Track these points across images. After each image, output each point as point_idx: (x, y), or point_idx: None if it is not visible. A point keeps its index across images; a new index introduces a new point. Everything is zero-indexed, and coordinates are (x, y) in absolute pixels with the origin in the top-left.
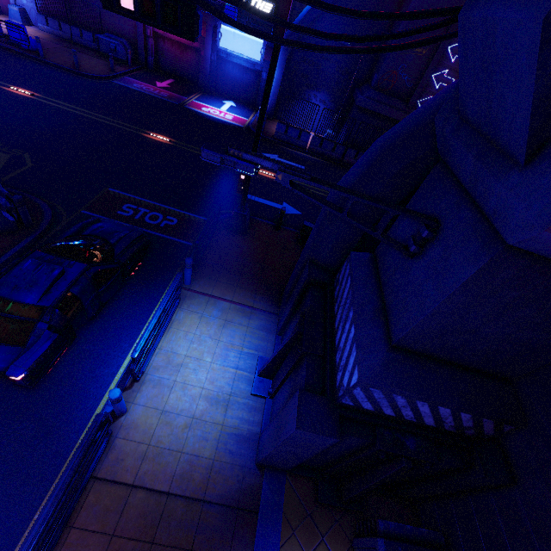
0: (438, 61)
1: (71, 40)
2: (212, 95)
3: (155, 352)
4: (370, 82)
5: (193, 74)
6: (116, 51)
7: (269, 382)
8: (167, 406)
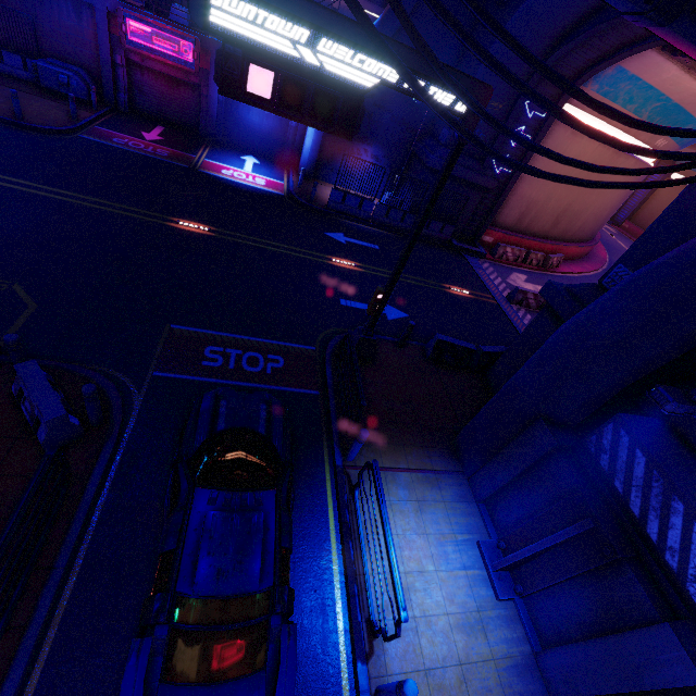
0: (516, 117)
1: None
2: (223, 148)
3: (370, 582)
4: (436, 136)
5: (189, 118)
6: (70, 85)
7: (508, 575)
8: (426, 661)
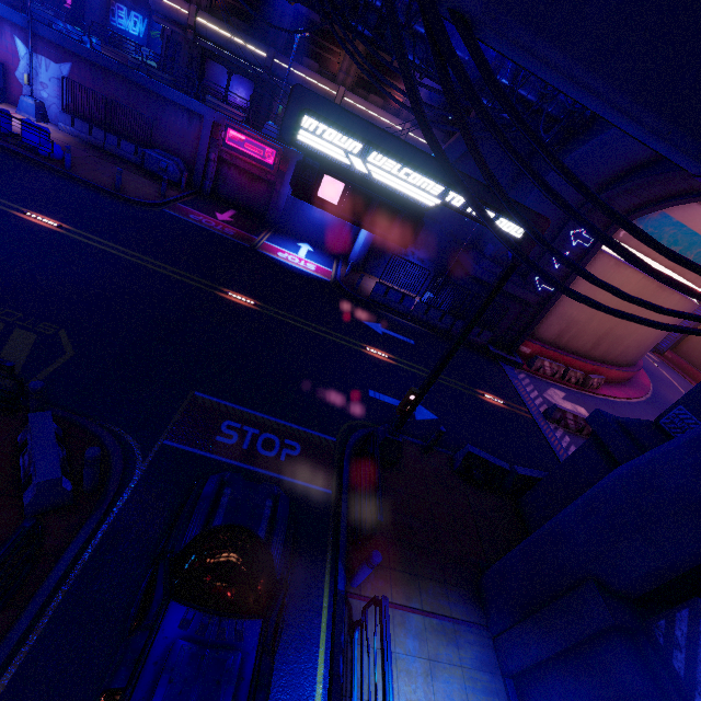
0: (560, 243)
1: (101, 148)
2: (283, 234)
3: None
4: (481, 250)
5: (259, 207)
6: (167, 170)
7: None
8: None
